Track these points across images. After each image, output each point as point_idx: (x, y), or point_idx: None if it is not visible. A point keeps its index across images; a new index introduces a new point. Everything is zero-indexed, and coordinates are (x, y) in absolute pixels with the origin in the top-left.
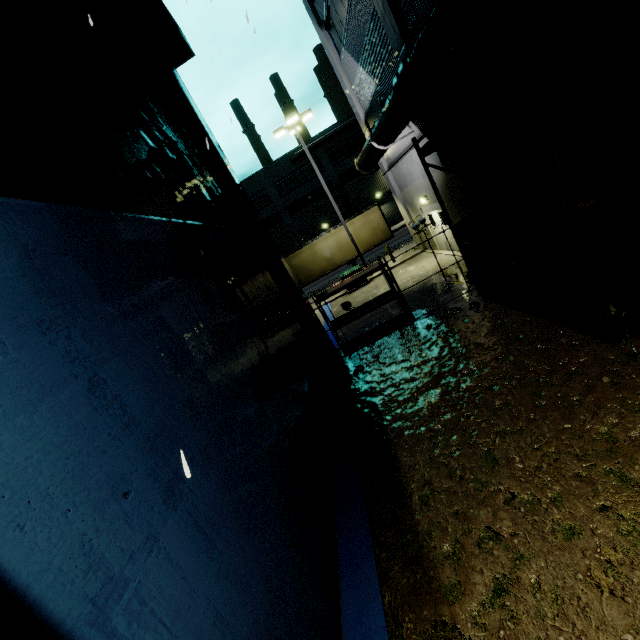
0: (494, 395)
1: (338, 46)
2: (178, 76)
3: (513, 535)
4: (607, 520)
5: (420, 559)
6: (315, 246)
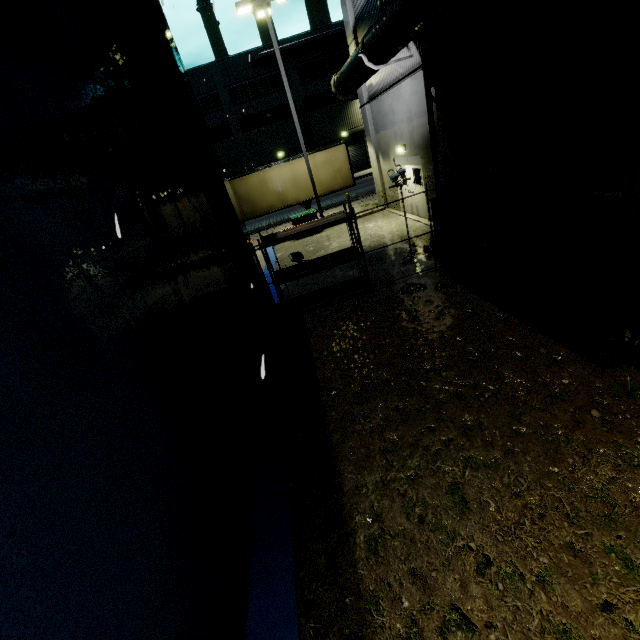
0: (463, 407)
1: None
2: None
3: (489, 627)
4: (613, 627)
5: None
6: (267, 175)
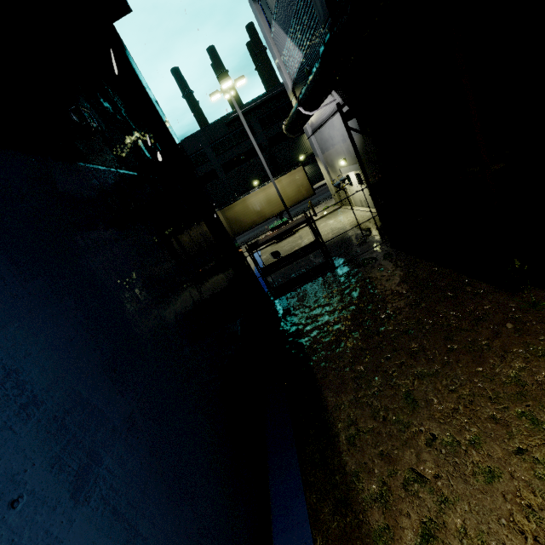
0: (410, 338)
1: (269, 19)
2: (115, 29)
3: (436, 477)
4: (524, 463)
5: (349, 501)
6: (247, 200)
